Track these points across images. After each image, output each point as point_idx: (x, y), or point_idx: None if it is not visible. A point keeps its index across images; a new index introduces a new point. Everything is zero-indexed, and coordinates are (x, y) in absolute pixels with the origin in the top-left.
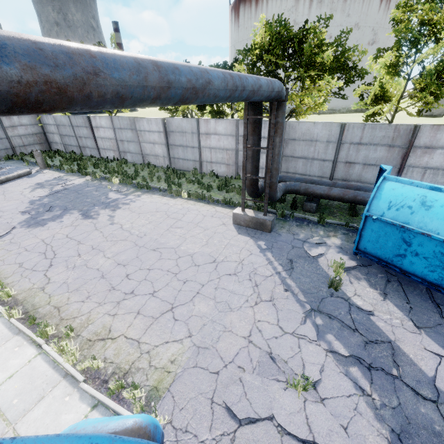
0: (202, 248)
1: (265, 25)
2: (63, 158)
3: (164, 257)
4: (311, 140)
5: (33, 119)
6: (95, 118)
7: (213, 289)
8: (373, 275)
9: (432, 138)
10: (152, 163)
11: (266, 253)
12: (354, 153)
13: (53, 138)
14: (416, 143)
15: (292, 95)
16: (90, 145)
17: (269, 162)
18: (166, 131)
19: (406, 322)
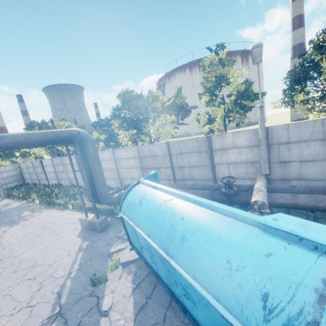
0: (36, 254)
1: (118, 95)
2: (24, 189)
3: (0, 265)
4: (154, 155)
5: (14, 166)
6: (44, 161)
7: (1, 297)
8: (143, 267)
9: (222, 143)
10: (75, 184)
11: (79, 253)
12: (181, 160)
13: (26, 176)
14: (214, 147)
15: (146, 129)
16: (43, 177)
17: (86, 179)
18: (78, 162)
19: (128, 322)
